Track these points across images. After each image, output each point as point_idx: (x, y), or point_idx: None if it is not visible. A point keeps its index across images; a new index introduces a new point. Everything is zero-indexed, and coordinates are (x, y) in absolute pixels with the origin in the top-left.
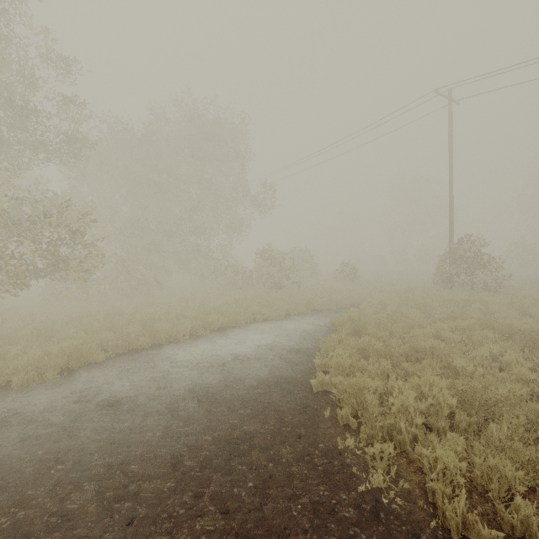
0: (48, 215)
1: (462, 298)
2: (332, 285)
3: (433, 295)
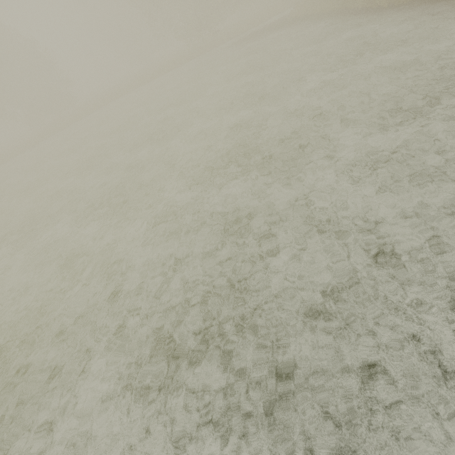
0: None
1: None
2: None
3: None
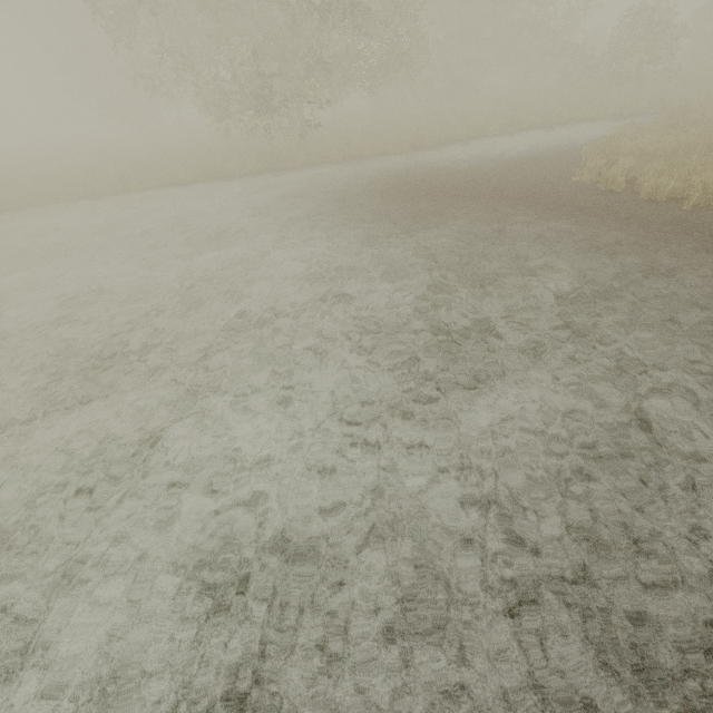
0: (395, 5)
1: None
2: None
3: None
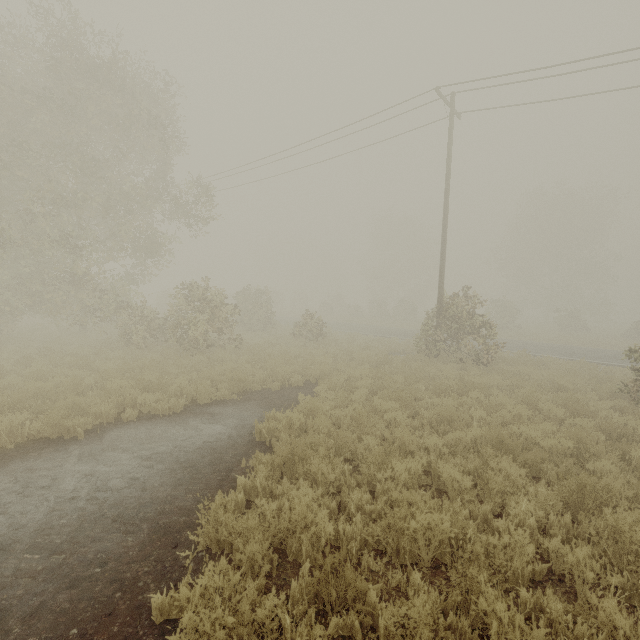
0: None
1: (456, 380)
2: (288, 344)
3: (417, 370)
